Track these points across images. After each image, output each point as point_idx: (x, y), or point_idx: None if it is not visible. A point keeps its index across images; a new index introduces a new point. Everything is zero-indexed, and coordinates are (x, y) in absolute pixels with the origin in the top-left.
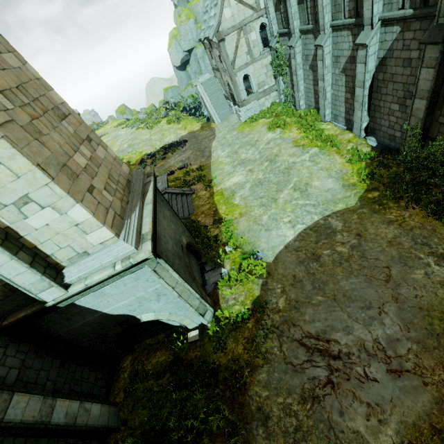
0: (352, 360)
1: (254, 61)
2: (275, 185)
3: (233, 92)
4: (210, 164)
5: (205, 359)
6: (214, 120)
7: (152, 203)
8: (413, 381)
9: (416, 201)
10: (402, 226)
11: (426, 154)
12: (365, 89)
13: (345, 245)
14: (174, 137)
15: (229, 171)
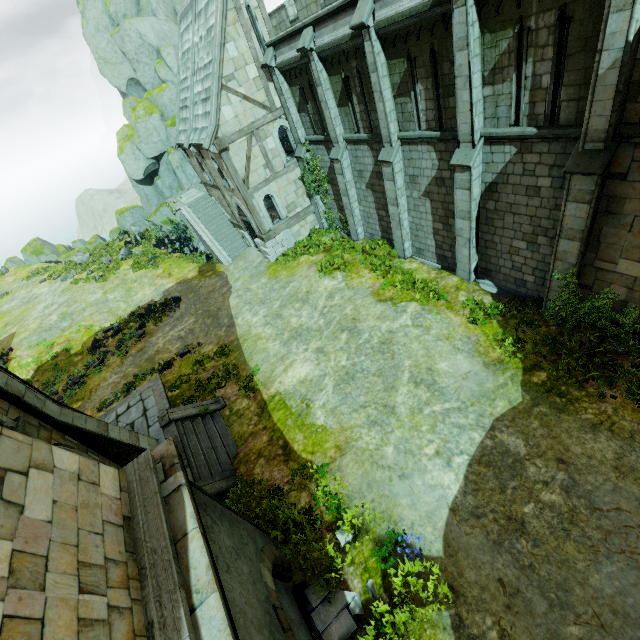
0: None
1: (276, 176)
2: (379, 378)
3: (249, 220)
4: (239, 342)
5: None
6: (219, 259)
7: (218, 591)
8: None
9: (610, 384)
10: (615, 433)
11: (588, 309)
12: (472, 221)
13: (552, 486)
14: (152, 292)
15: (279, 353)
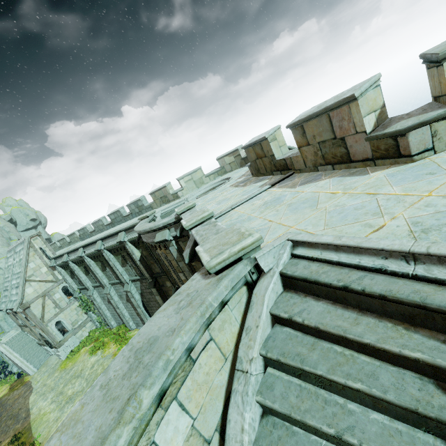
0: None
1: (63, 310)
2: None
3: (47, 338)
4: (30, 424)
5: None
6: (28, 372)
7: None
8: None
9: None
10: None
11: None
12: (141, 307)
13: None
14: None
15: (56, 417)
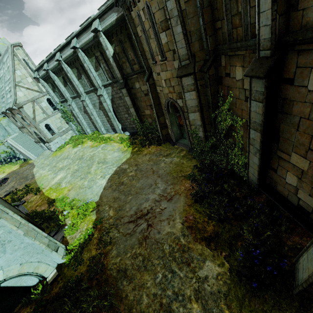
0: (154, 209)
1: (49, 116)
2: (87, 167)
3: (40, 136)
4: (35, 180)
5: (68, 280)
6: (30, 158)
7: None
8: (176, 197)
9: (151, 143)
10: (150, 153)
11: (145, 127)
12: (112, 112)
13: (132, 171)
14: None
15: (52, 177)
